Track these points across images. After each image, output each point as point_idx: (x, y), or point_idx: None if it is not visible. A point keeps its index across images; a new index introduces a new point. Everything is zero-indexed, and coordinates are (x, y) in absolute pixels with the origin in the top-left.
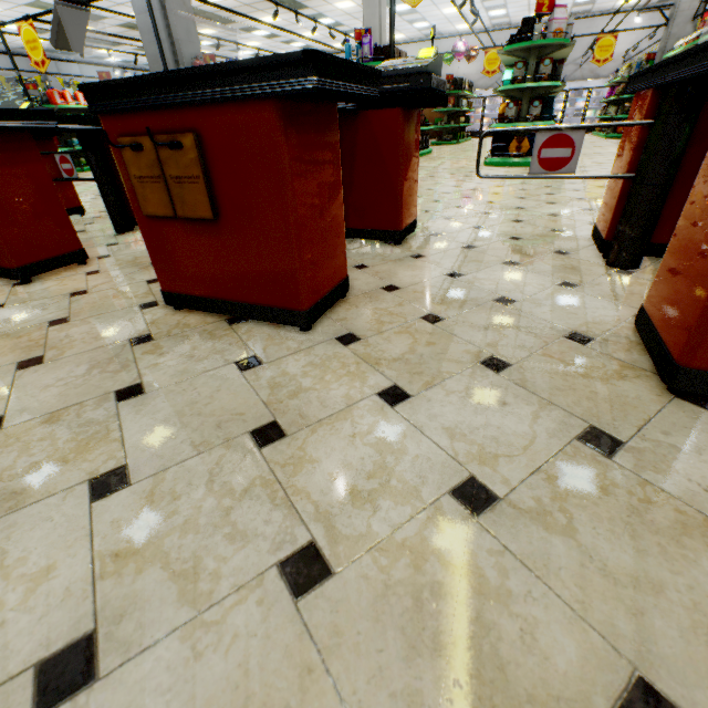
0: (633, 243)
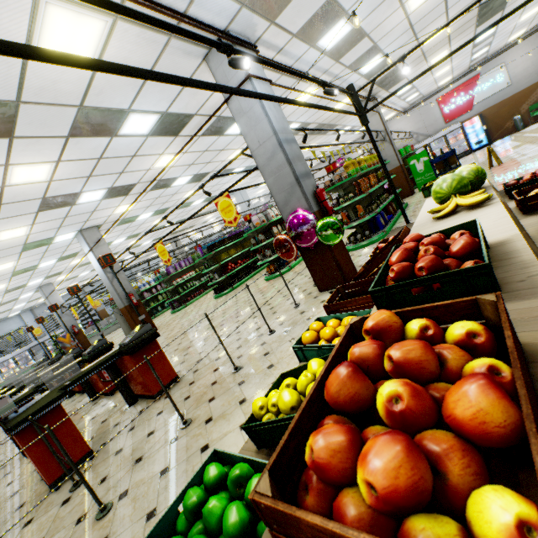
0: (125, 399)
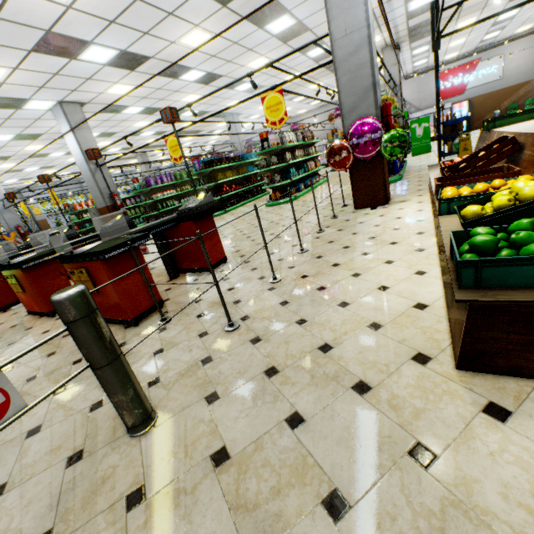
0: (168, 272)
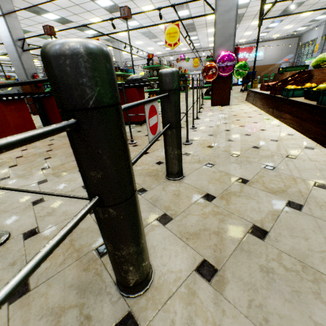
0: None
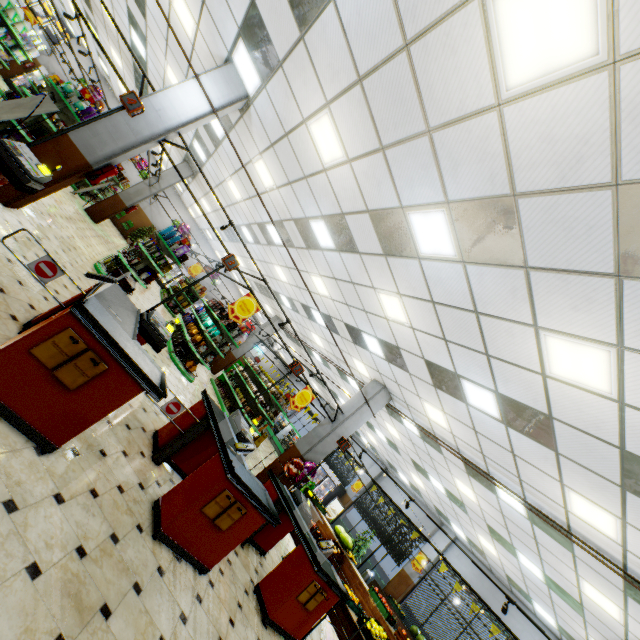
0: (250, 537)
